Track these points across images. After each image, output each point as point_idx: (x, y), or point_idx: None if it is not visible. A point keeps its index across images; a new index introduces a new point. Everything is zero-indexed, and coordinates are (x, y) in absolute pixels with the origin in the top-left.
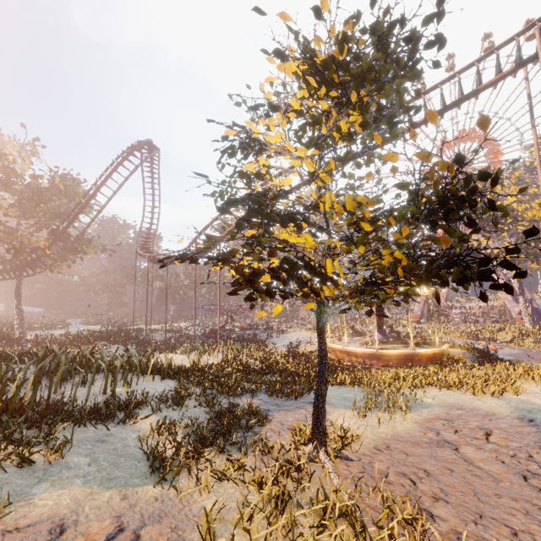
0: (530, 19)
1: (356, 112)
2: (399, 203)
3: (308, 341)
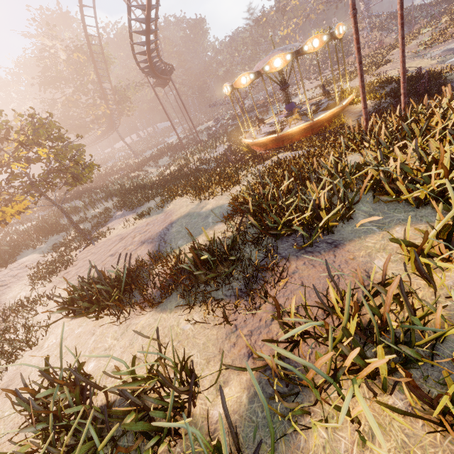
0: None
1: None
2: None
3: None
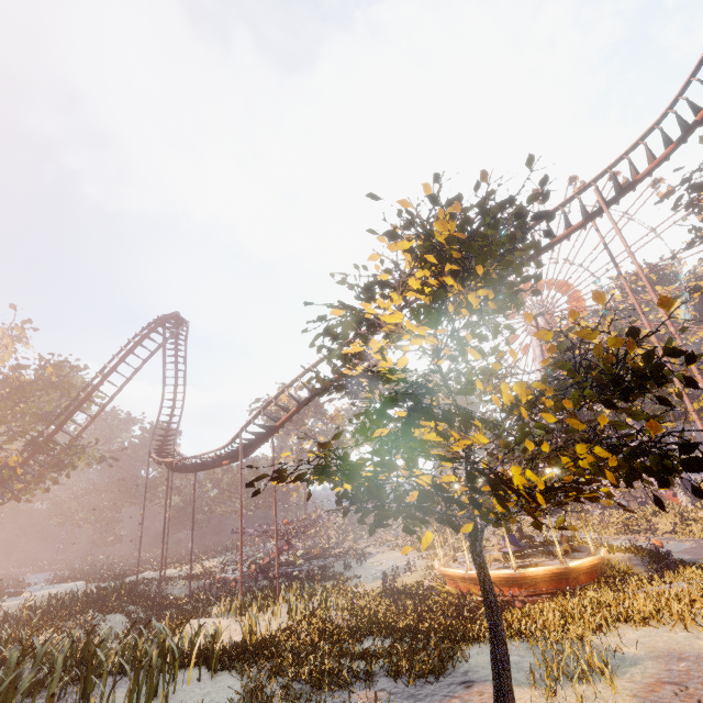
0: (571, 177)
1: (479, 285)
2: (572, 384)
3: (405, 566)
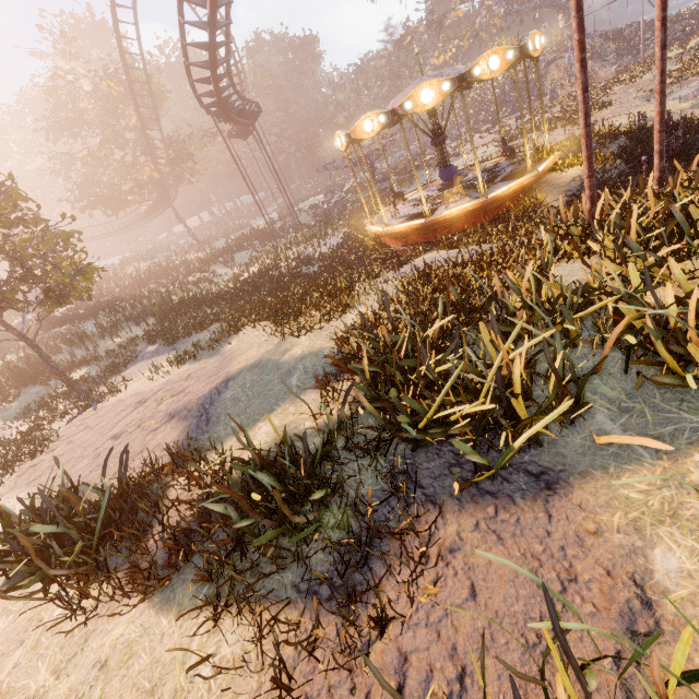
0: None
1: None
2: None
3: None
